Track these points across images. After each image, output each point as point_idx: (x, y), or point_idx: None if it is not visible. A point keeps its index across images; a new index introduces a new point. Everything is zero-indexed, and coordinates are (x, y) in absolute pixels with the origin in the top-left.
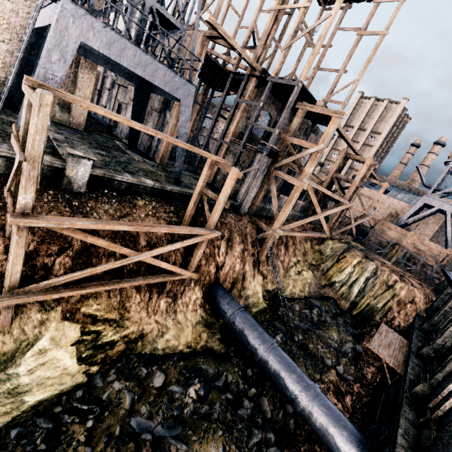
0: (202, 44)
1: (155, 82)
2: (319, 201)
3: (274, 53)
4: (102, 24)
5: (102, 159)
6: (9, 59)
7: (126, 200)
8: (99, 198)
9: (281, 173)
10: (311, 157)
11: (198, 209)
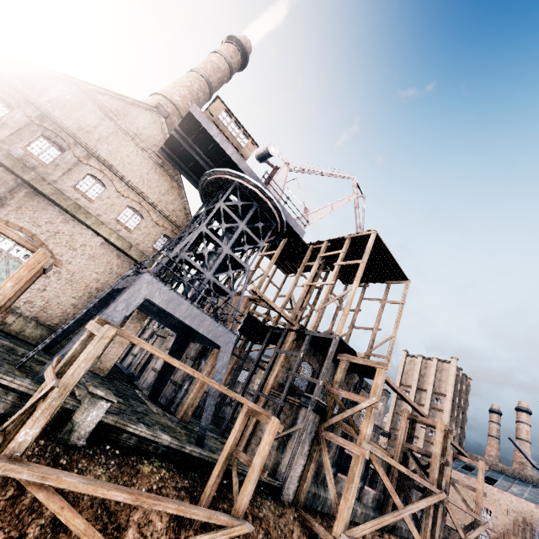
0: (245, 305)
1: (200, 330)
2: (397, 489)
3: (310, 314)
4: (168, 288)
5: (118, 405)
6: (70, 310)
7: (129, 462)
8: (96, 457)
9: (333, 435)
10: (366, 413)
11: (221, 487)
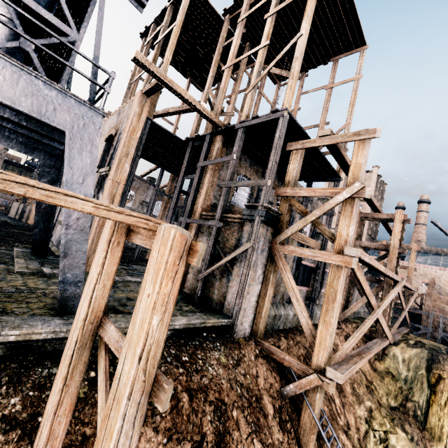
0: (140, 103)
1: None
2: (347, 284)
3: None
4: None
5: None
6: None
7: None
8: None
9: (295, 248)
10: (343, 209)
11: None
